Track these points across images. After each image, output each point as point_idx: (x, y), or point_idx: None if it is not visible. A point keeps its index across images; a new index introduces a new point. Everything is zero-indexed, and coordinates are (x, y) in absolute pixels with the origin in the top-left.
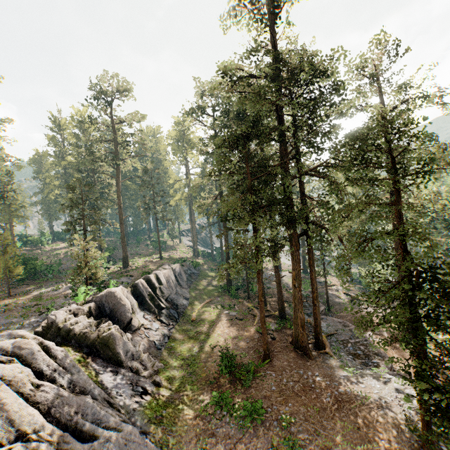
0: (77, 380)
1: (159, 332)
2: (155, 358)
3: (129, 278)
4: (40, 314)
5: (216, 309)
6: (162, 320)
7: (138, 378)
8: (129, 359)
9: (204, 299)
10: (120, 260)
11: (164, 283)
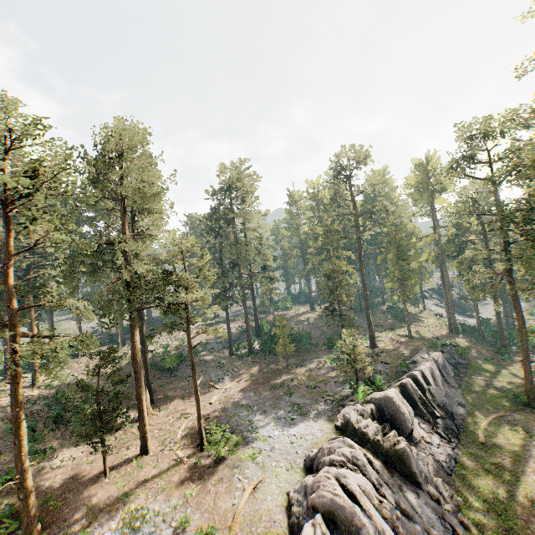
0: (399, 500)
1: (441, 449)
2: (449, 487)
3: (383, 365)
4: (325, 401)
5: (516, 434)
6: (440, 434)
7: (441, 509)
8: (424, 481)
9: (489, 410)
10: (361, 334)
11: (432, 383)
